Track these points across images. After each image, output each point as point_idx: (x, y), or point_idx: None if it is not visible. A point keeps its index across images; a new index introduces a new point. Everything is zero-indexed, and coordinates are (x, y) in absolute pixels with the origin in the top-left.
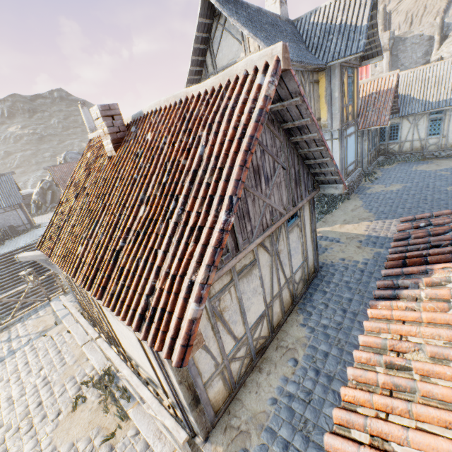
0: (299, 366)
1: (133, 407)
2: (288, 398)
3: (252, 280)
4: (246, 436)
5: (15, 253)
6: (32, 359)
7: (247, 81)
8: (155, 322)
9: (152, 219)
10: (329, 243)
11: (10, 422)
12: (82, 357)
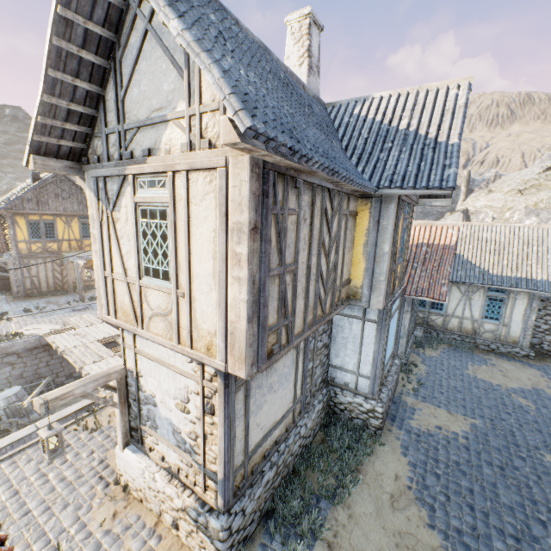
0: None
1: None
2: None
3: None
4: None
5: None
6: None
7: None
8: None
9: None
10: None
11: None
12: None
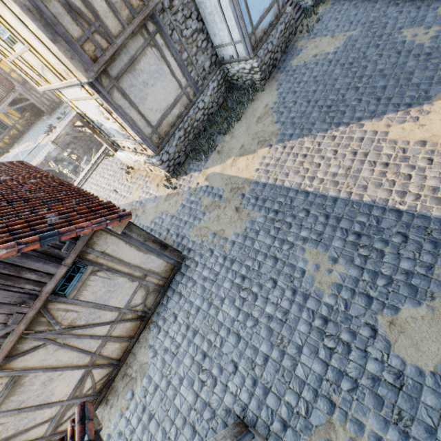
0: (133, 400)
1: None
2: (118, 436)
3: (31, 384)
4: None
5: None
6: None
7: None
8: None
9: None
10: (210, 202)
11: None
12: None
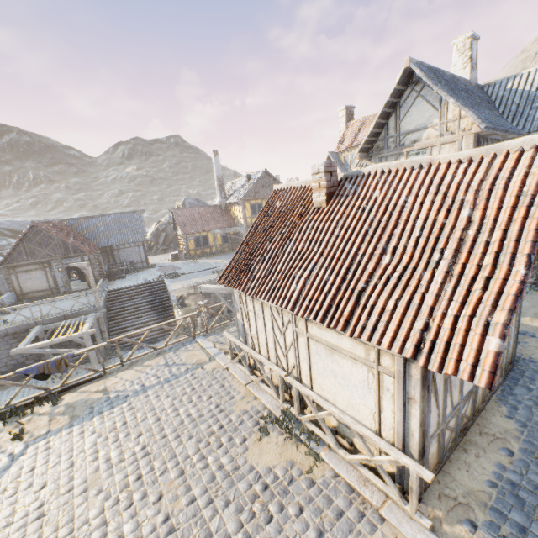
0: (516, 457)
1: (325, 451)
2: (511, 485)
3: None
4: (467, 508)
5: (138, 288)
6: (197, 386)
7: (523, 157)
8: (438, 352)
9: (406, 267)
10: (520, 336)
11: (199, 435)
12: (249, 395)
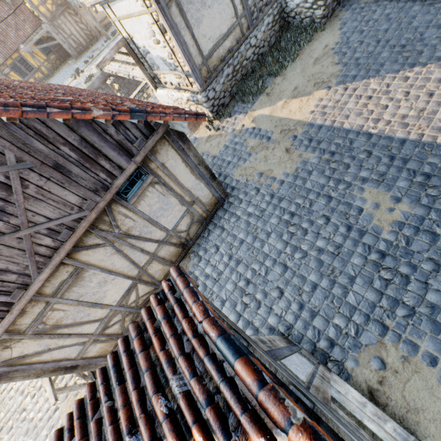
0: None
1: None
2: None
3: (89, 280)
4: None
5: None
6: None
7: None
8: None
9: None
10: (257, 143)
11: None
12: None
